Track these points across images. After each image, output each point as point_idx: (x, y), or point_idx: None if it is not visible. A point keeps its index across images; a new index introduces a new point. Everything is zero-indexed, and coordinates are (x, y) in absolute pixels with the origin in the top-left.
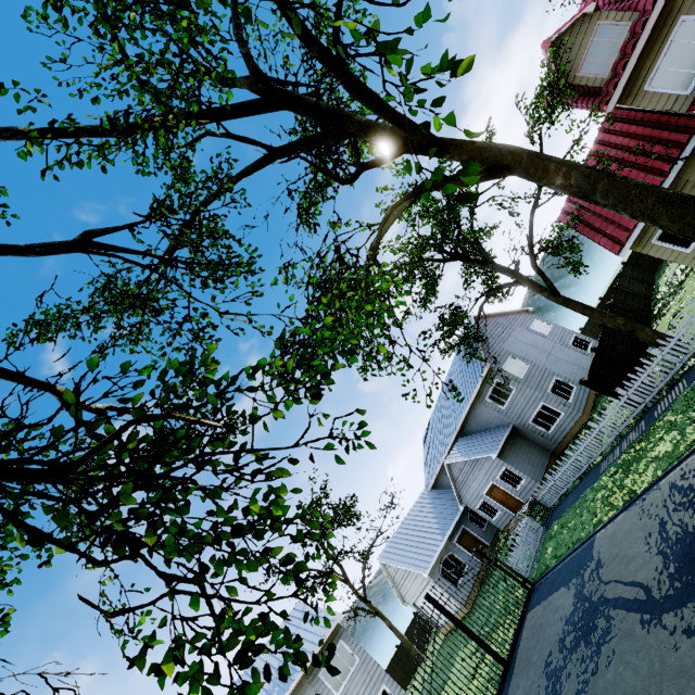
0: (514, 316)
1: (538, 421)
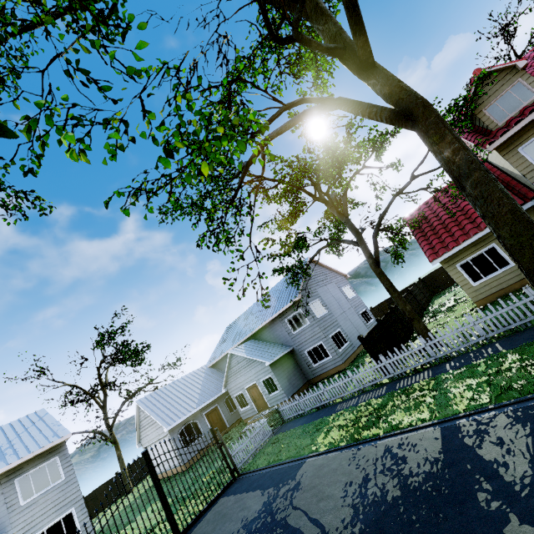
0: (336, 274)
1: (311, 354)
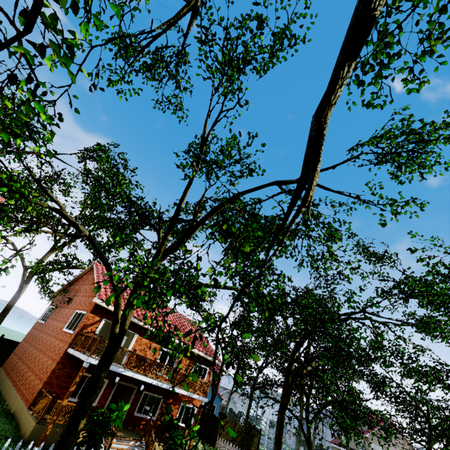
0: None
1: None
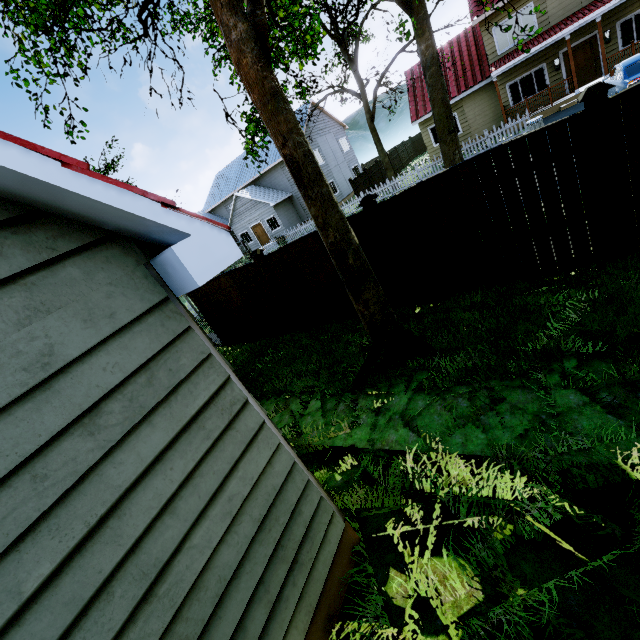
0: (335, 124)
1: None
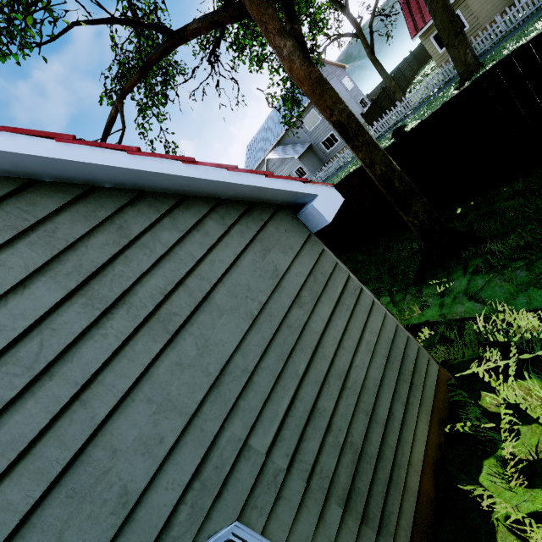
0: (336, 68)
1: (325, 144)
